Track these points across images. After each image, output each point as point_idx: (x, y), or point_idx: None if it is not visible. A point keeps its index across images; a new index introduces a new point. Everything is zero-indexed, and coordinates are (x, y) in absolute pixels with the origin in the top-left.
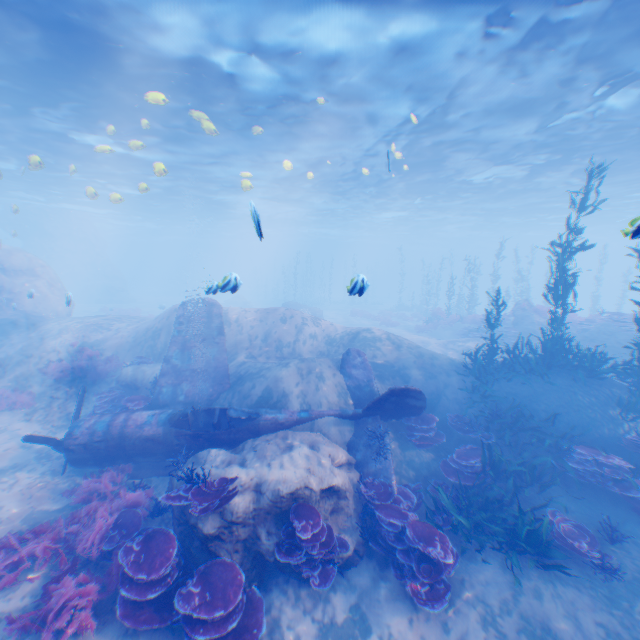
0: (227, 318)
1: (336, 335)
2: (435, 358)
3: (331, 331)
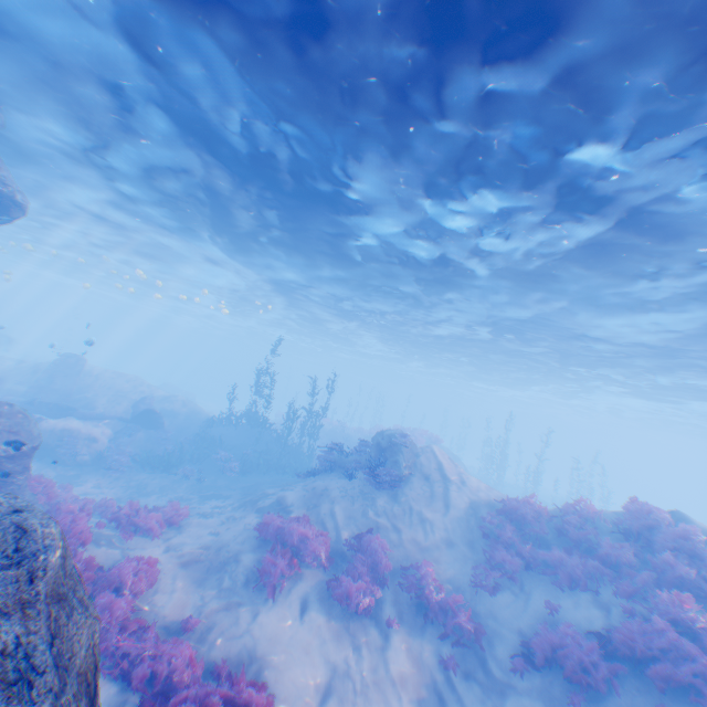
0: (93, 371)
1: (158, 395)
2: (202, 414)
3: (157, 392)
